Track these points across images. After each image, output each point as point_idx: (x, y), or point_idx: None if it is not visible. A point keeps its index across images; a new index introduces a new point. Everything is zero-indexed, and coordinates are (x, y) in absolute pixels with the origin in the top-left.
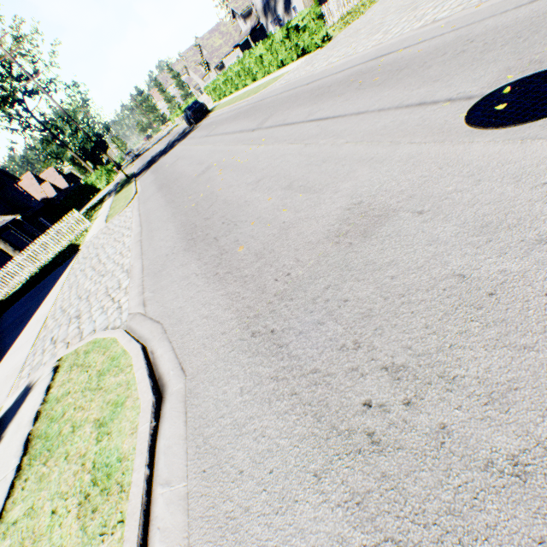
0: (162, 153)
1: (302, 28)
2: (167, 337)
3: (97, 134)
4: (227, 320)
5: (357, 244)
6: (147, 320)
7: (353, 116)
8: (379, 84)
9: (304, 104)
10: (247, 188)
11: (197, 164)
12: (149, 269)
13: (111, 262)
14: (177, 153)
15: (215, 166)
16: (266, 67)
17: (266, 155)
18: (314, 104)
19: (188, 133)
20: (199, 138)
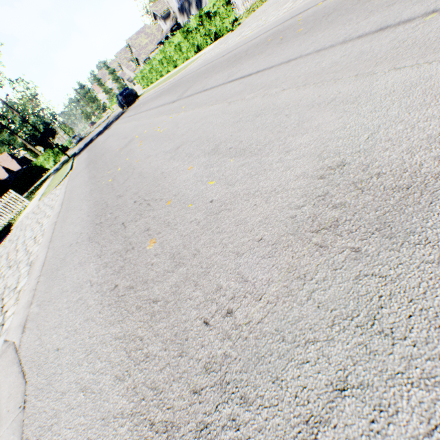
0: (99, 134)
1: (213, 14)
2: (21, 421)
3: (45, 122)
4: (115, 414)
5: (377, 255)
6: (14, 365)
7: (283, 65)
8: (305, 32)
9: (222, 70)
10: (165, 157)
11: (122, 139)
12: (48, 264)
13: (23, 249)
14: (109, 132)
15: (137, 138)
16: (184, 54)
17: (185, 121)
18: (232, 68)
19: (121, 115)
20: (128, 117)
